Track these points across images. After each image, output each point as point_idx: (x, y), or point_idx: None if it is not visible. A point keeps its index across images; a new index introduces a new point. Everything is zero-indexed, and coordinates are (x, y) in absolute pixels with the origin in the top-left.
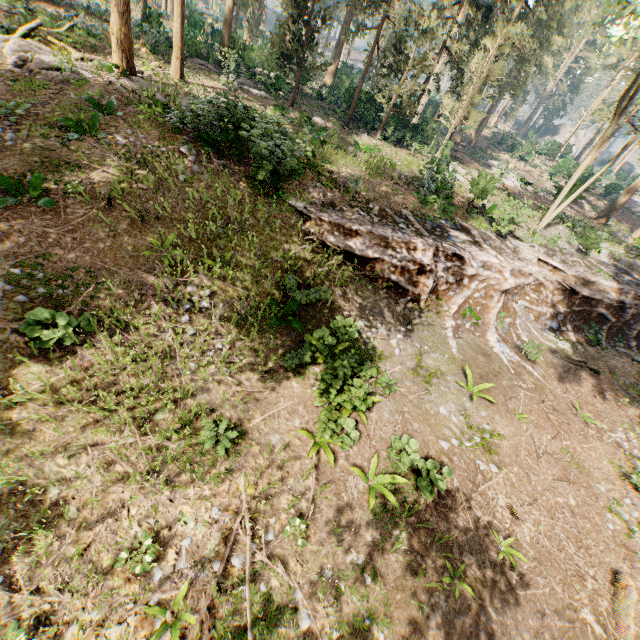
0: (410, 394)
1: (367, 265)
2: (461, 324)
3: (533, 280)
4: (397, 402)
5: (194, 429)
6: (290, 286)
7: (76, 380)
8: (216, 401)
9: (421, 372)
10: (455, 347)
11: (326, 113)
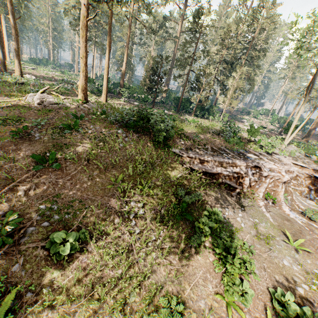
0: (263, 253)
1: (213, 177)
2: (267, 203)
3: (295, 174)
4: (258, 261)
5: (154, 305)
6: (181, 194)
7: (79, 278)
8: (161, 279)
9: (261, 237)
10: (270, 217)
11: (167, 108)
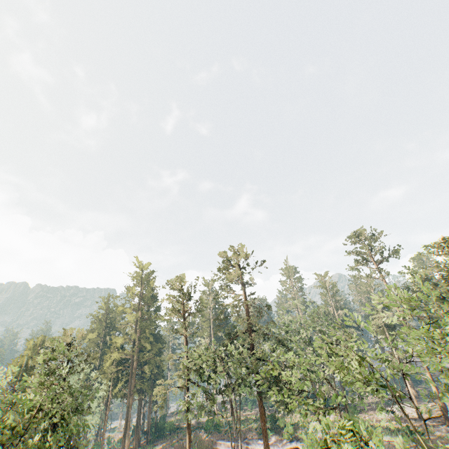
0: None
1: None
2: None
3: None
4: None
5: None
6: None
7: None
8: None
9: None
10: None
11: None
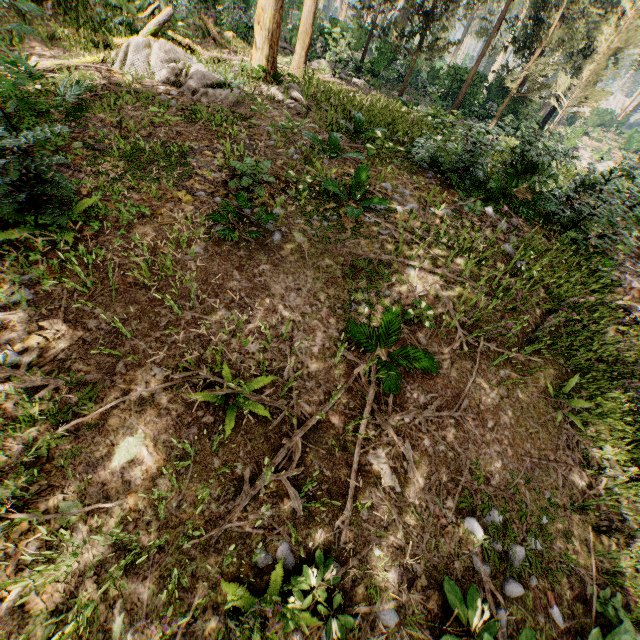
0: None
1: None
2: None
3: None
4: None
5: None
6: None
7: None
8: None
9: None
10: None
11: (424, 101)
